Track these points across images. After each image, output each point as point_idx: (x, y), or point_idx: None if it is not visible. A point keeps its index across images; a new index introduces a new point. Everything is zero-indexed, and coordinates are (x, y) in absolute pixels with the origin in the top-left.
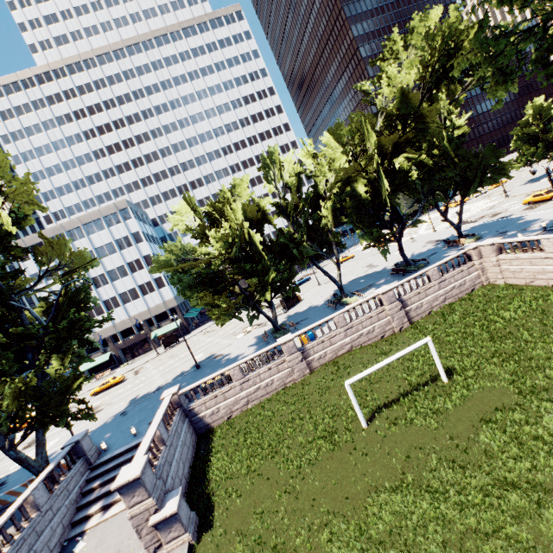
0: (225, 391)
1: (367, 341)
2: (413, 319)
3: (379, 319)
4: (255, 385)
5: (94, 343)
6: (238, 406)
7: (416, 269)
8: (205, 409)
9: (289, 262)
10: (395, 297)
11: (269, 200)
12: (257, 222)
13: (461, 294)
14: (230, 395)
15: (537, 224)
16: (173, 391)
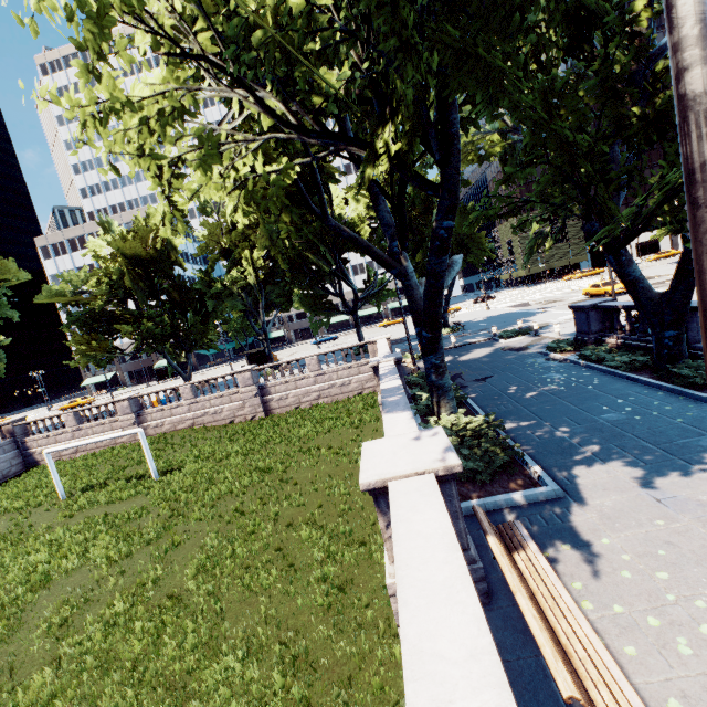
0: (58, 434)
1: (213, 422)
2: (274, 410)
3: (232, 401)
4: (87, 436)
5: (2, 358)
6: (68, 452)
7: (357, 353)
8: (37, 446)
9: (209, 314)
10: (252, 380)
11: (180, 239)
12: (154, 263)
13: (343, 395)
14: (62, 439)
15: (512, 327)
16: (8, 421)
